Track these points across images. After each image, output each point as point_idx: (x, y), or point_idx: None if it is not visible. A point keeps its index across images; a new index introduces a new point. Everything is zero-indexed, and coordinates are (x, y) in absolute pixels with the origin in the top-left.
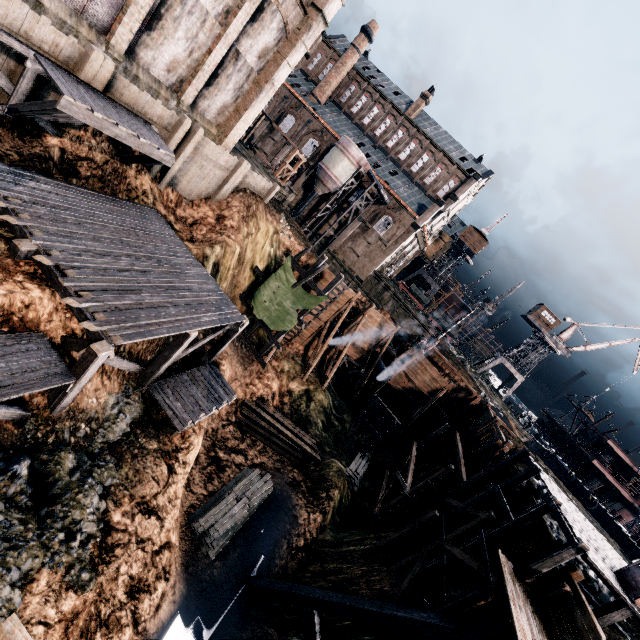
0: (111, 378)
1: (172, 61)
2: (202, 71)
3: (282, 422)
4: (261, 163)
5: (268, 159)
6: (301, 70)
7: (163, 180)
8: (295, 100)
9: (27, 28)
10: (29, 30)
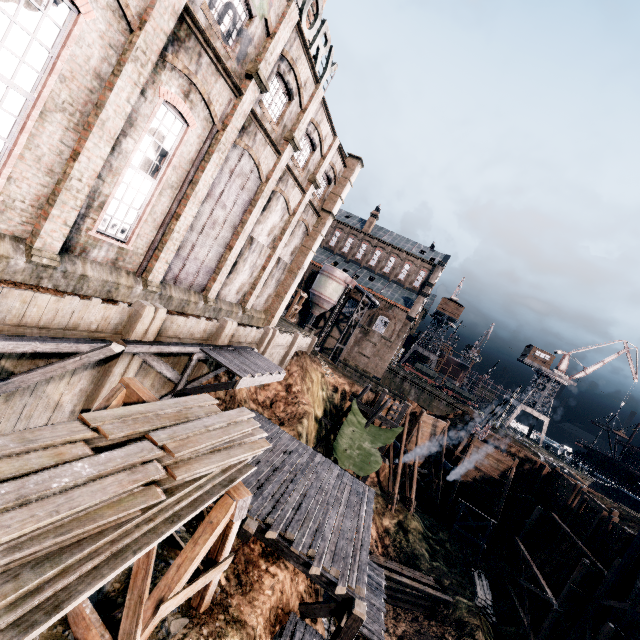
0: (320, 621)
1: (240, 285)
2: (259, 283)
3: (397, 570)
4: None
5: None
6: None
7: None
8: None
9: (191, 331)
10: (192, 331)
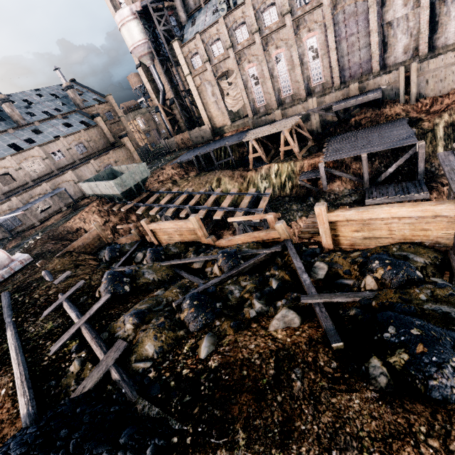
0: (346, 183)
1: (404, 48)
2: (421, 34)
3: None
4: None
5: None
6: None
7: (411, 101)
8: None
9: (335, 98)
10: (335, 98)
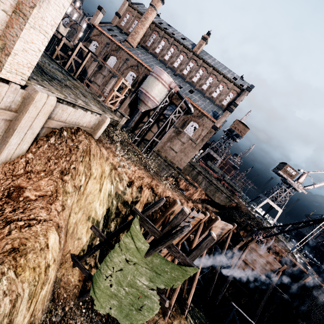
0: None
1: None
2: None
3: None
4: (90, 92)
5: (100, 88)
6: (116, 26)
7: None
8: (114, 45)
9: None
10: None
